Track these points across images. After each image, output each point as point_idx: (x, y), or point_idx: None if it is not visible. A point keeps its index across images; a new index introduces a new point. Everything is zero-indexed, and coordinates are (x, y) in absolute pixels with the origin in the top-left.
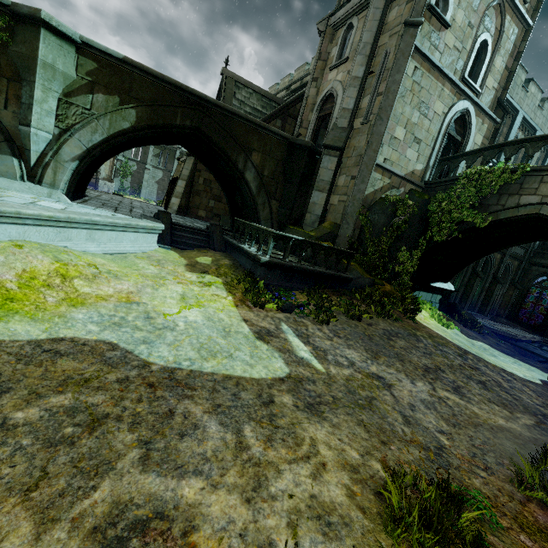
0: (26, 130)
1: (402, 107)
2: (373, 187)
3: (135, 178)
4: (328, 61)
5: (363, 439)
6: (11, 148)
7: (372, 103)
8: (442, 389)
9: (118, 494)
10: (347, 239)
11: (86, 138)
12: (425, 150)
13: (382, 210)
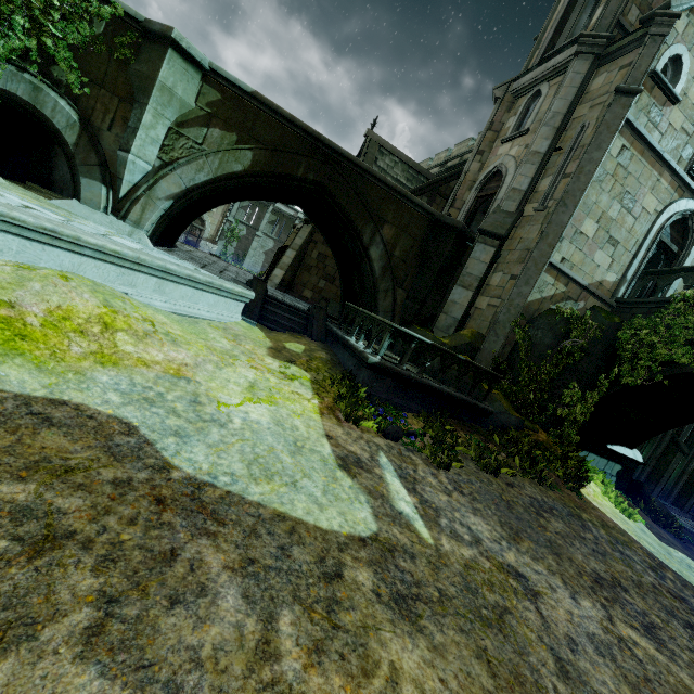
0: (124, 156)
1: (598, 194)
2: (541, 292)
3: (242, 244)
4: (501, 132)
5: (484, 690)
6: (103, 174)
7: (553, 186)
8: (624, 622)
9: None
10: (492, 356)
11: (189, 176)
12: (623, 256)
13: (549, 325)
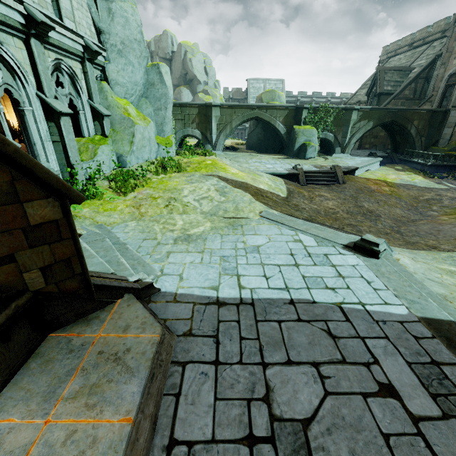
0: (344, 139)
1: None
2: None
3: None
4: (453, 52)
5: None
6: (339, 145)
7: None
8: None
9: (434, 193)
10: None
11: (357, 136)
12: None
13: None
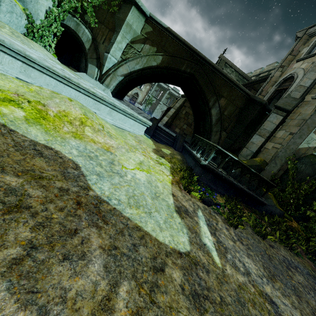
0: (106, 55)
1: None
2: (308, 144)
3: (152, 106)
4: (297, 56)
5: None
6: (97, 63)
7: None
8: None
9: None
10: (270, 174)
11: (132, 66)
12: None
13: (310, 163)
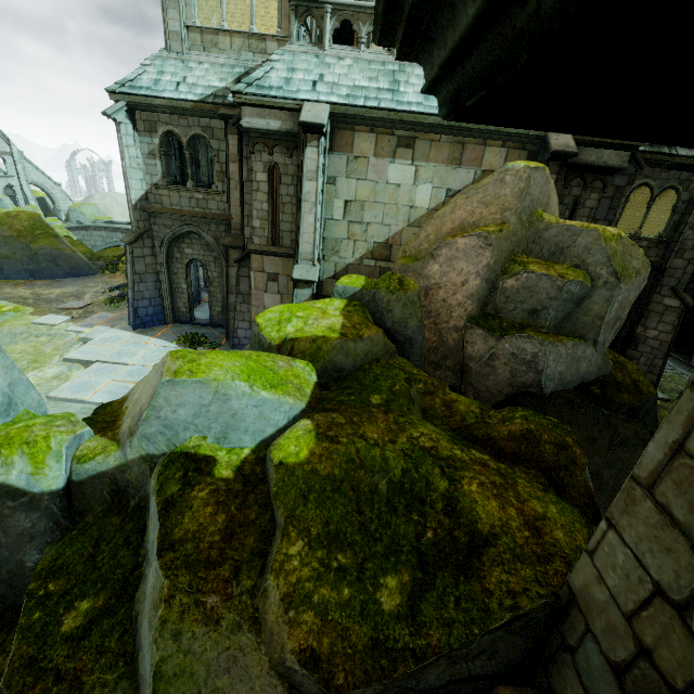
0: None
1: None
2: None
3: None
4: None
5: None
6: None
7: None
8: None
9: None
10: None
11: None
12: None
13: None
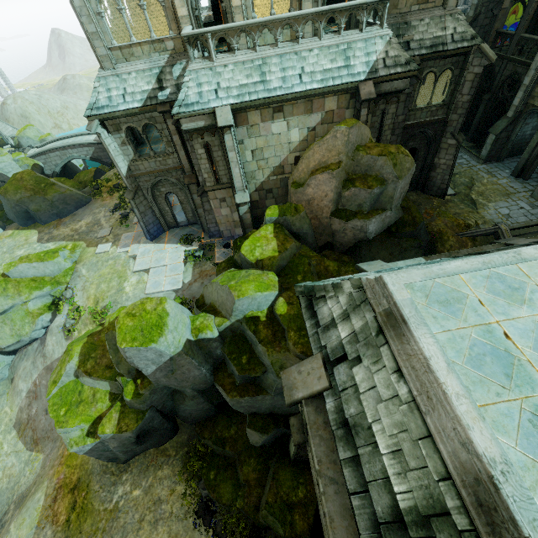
0: None
1: None
2: None
3: None
4: None
5: None
6: None
7: None
8: None
9: None
10: None
11: None
12: None
13: None
